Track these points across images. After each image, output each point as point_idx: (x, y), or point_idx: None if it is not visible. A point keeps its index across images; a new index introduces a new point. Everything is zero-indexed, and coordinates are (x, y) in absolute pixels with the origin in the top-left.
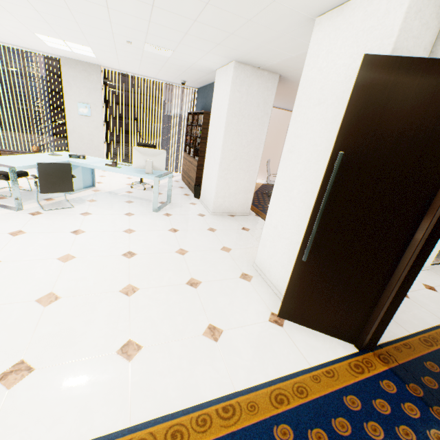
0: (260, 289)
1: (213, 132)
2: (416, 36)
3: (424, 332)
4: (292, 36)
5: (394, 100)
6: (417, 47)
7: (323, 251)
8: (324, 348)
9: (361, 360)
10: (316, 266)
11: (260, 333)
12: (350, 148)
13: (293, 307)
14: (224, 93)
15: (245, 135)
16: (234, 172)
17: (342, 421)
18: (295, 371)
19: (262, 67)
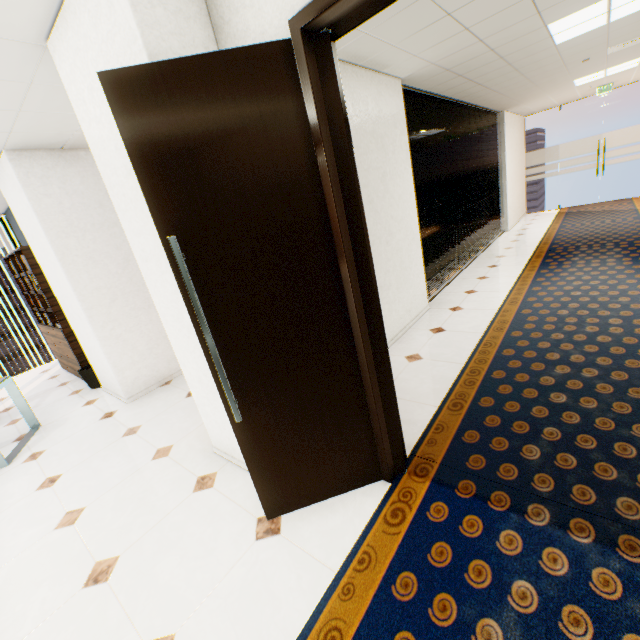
0: (232, 487)
1: (51, 274)
2: (176, 31)
3: (450, 394)
4: (48, 84)
5: (193, 130)
6: (191, 47)
7: (258, 389)
8: (348, 519)
9: (397, 498)
10: (265, 415)
11: (246, 577)
12: (184, 225)
13: (279, 491)
14: (24, 206)
15: (108, 257)
16: (127, 319)
17: (402, 638)
18: (315, 606)
19: (67, 146)
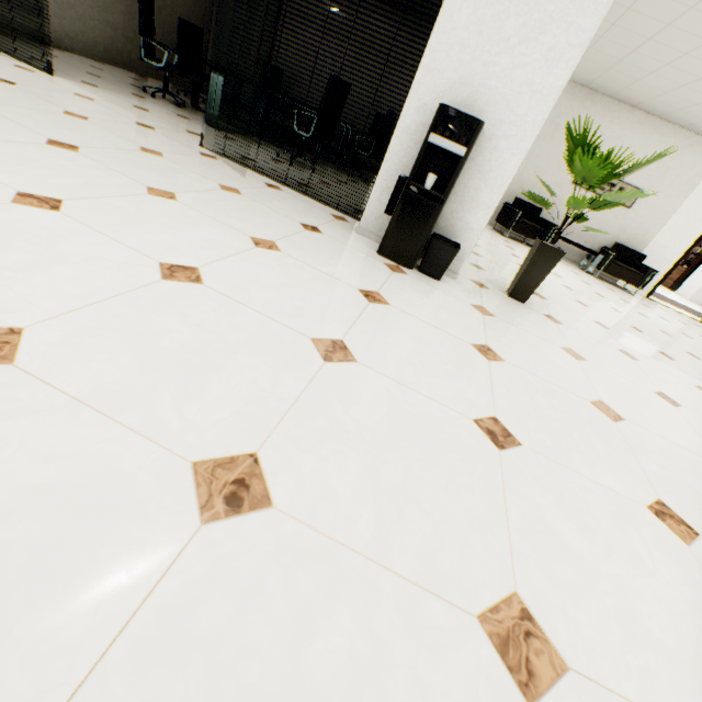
0: None
1: None
2: None
3: None
4: None
5: None
6: None
7: None
8: None
9: None
10: None
11: None
12: None
13: None
14: None
15: None
16: None
17: None
18: None
19: None
